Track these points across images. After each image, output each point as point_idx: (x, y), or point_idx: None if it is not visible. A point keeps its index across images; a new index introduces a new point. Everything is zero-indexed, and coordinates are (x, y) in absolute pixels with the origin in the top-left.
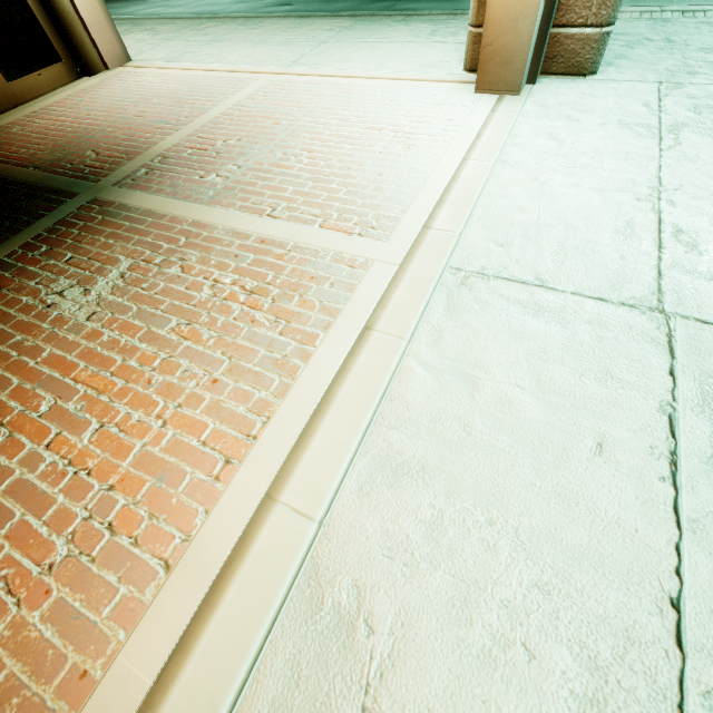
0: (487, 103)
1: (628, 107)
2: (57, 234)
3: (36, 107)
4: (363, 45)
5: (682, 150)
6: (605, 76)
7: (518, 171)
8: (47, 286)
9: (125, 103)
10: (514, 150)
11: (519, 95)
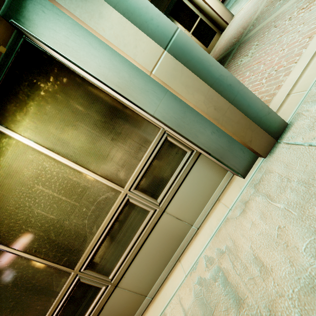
0: None
1: None
2: (233, 56)
3: (214, 49)
4: None
5: None
6: None
7: None
8: (236, 63)
9: (237, 24)
10: None
11: None
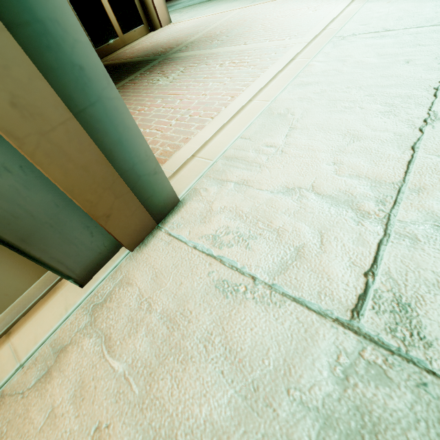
0: None
1: None
2: (152, 69)
3: (133, 44)
4: None
5: None
6: None
7: (378, 2)
8: (152, 80)
9: (171, 33)
10: None
11: None
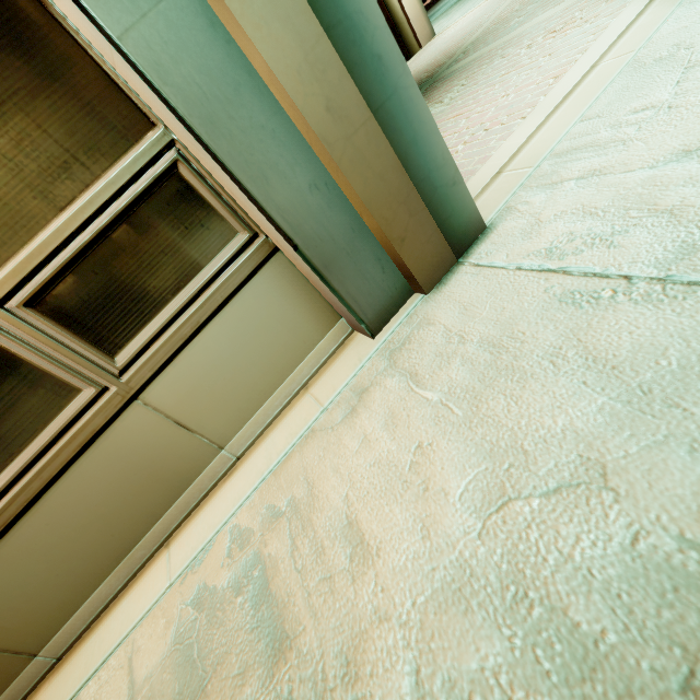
0: None
1: None
2: None
3: None
4: None
5: None
6: None
7: None
8: None
9: (438, 48)
10: None
11: None
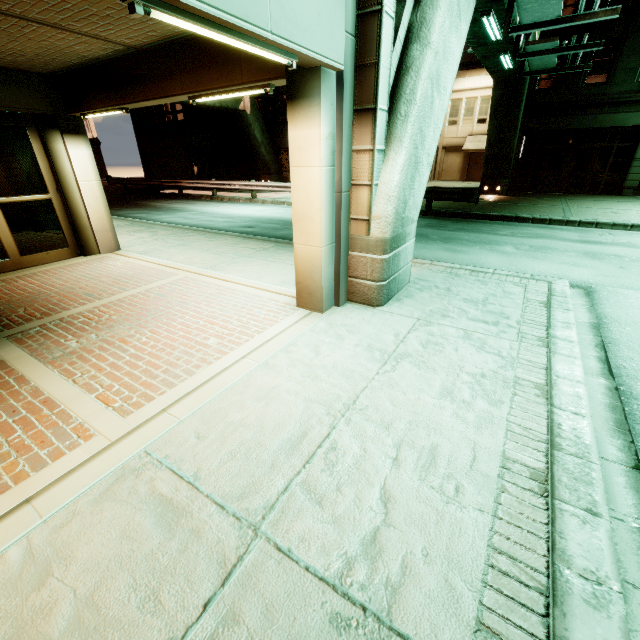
0: (298, 315)
1: (384, 334)
2: None
3: (30, 271)
4: (263, 262)
5: (391, 376)
6: (388, 308)
7: (269, 373)
8: None
9: (84, 277)
10: (281, 356)
11: (323, 313)
